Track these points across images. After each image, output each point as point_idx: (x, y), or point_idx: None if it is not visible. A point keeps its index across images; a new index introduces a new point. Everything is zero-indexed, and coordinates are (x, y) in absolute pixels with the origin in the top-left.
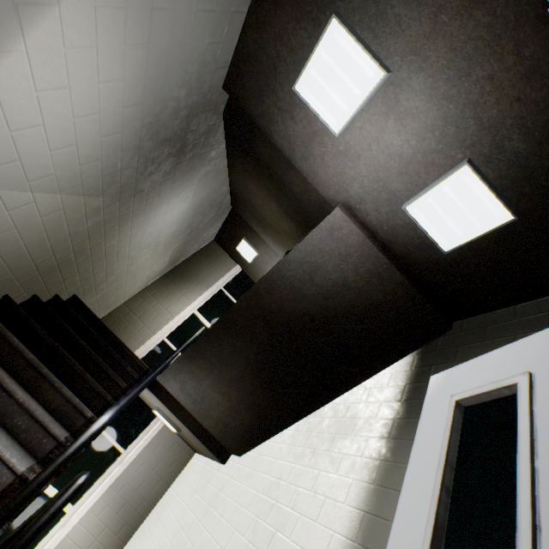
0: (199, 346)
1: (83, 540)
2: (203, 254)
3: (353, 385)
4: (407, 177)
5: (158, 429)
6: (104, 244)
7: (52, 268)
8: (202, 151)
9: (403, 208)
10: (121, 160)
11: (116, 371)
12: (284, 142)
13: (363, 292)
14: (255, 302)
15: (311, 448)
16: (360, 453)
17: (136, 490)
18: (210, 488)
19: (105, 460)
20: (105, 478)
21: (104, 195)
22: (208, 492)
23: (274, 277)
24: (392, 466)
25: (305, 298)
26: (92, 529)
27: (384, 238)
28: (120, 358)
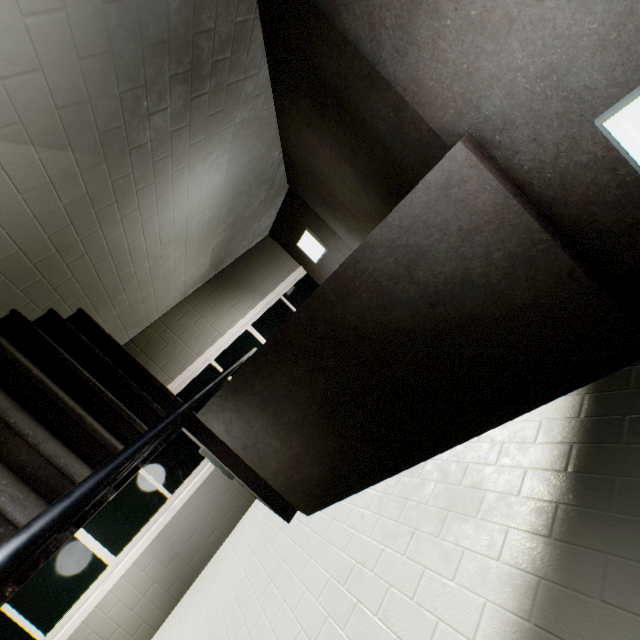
0: (245, 377)
1: (129, 597)
2: (256, 253)
3: (472, 435)
4: (619, 50)
5: (209, 471)
6: (102, 236)
7: (27, 270)
8: (231, 79)
9: (598, 125)
10: (84, 79)
11: (137, 409)
12: (362, 27)
13: (497, 292)
14: (320, 313)
15: (409, 525)
16: (495, 554)
17: (187, 541)
18: (271, 553)
19: (148, 506)
20: (150, 526)
21: (73, 147)
22: (268, 558)
23: (348, 273)
24: (565, 595)
25: (399, 304)
26: (138, 585)
27: (544, 194)
28: (142, 393)
